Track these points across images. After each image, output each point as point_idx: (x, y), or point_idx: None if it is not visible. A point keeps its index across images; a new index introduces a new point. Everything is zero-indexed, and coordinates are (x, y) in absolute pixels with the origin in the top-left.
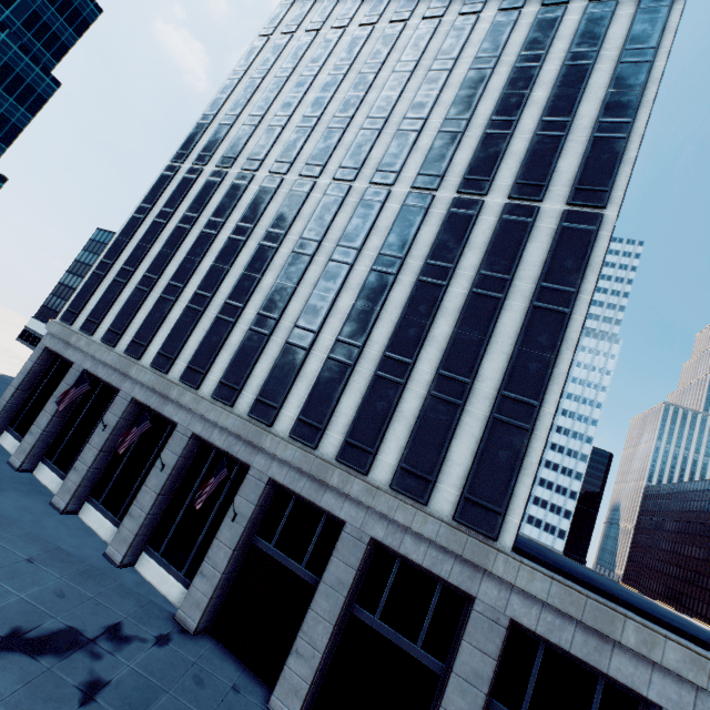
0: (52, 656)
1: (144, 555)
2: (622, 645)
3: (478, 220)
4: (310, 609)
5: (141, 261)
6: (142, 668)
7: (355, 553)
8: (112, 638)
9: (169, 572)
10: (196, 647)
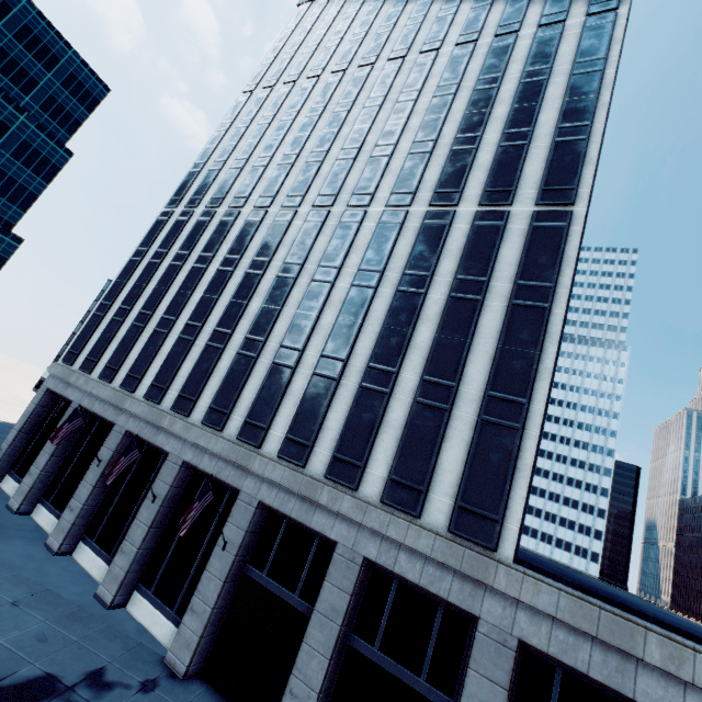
0: None
1: (136, 594)
2: (646, 662)
3: (451, 229)
4: (303, 642)
5: (137, 299)
6: None
7: (348, 575)
8: (93, 685)
9: (160, 611)
10: (185, 693)
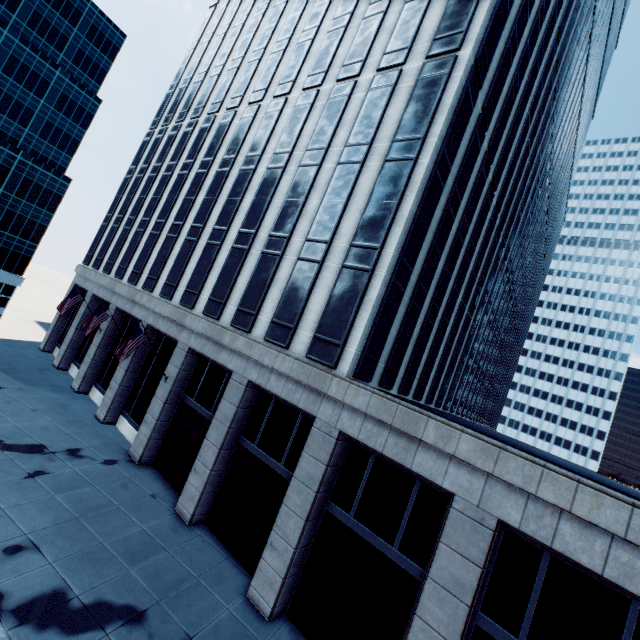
0: (18, 454)
1: (121, 417)
2: (424, 442)
3: (351, 99)
4: (205, 439)
5: (127, 209)
6: (83, 472)
7: (237, 393)
8: (70, 454)
9: (133, 427)
10: (136, 470)
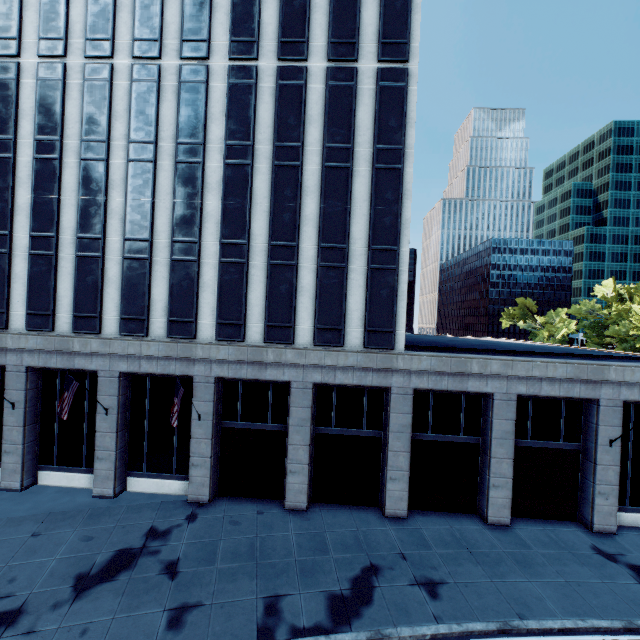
0: (124, 572)
1: (130, 479)
2: (472, 373)
3: (308, 90)
4: (289, 445)
5: None
6: (193, 539)
7: (306, 398)
8: (156, 538)
9: (161, 479)
10: (217, 508)
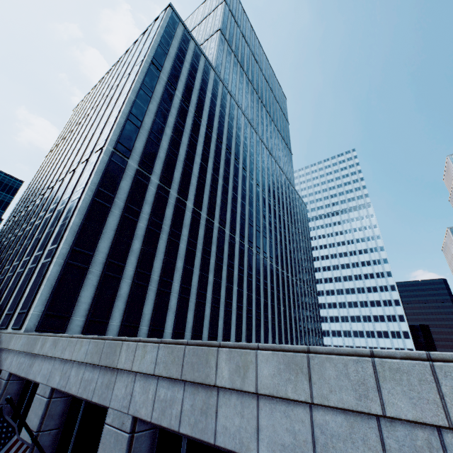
0: None
1: None
2: (36, 354)
3: (71, 179)
4: None
5: None
6: None
7: None
8: None
9: None
10: None
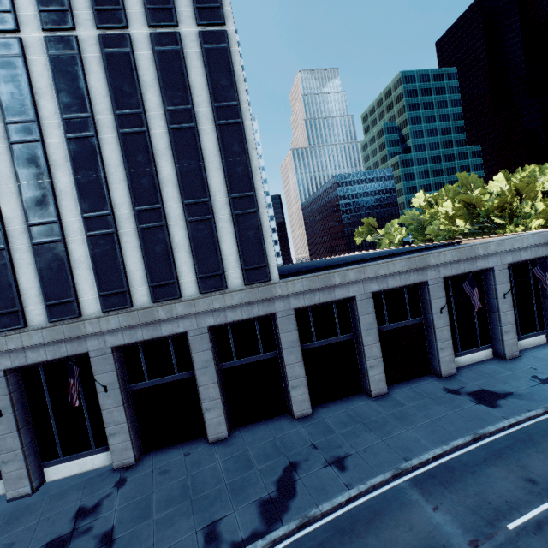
0: None
1: (47, 469)
2: (336, 284)
3: (136, 56)
4: (199, 387)
5: None
6: (125, 503)
7: (204, 342)
8: (86, 516)
9: (82, 458)
10: (145, 464)
